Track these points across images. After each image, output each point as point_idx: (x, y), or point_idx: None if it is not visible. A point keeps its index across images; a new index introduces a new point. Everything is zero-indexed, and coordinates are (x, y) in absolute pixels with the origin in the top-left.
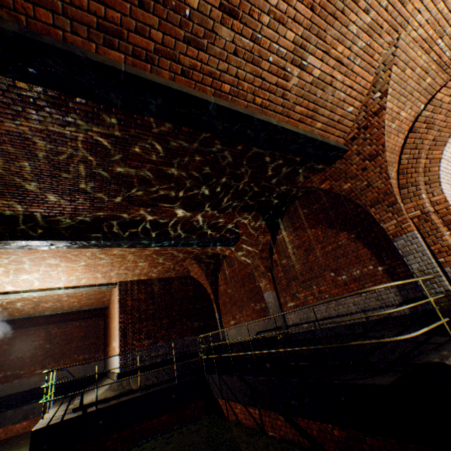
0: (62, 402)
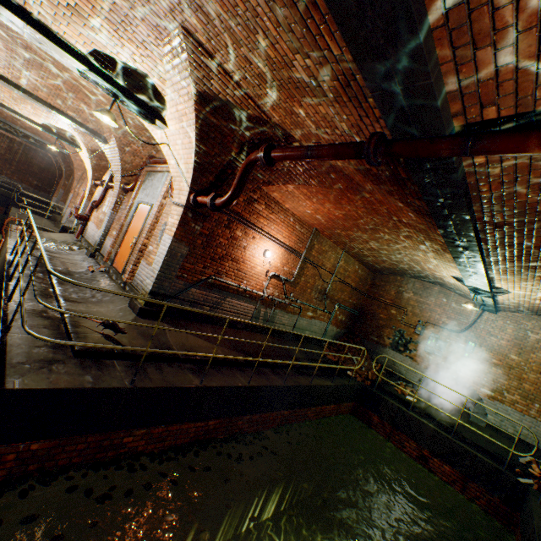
0: None
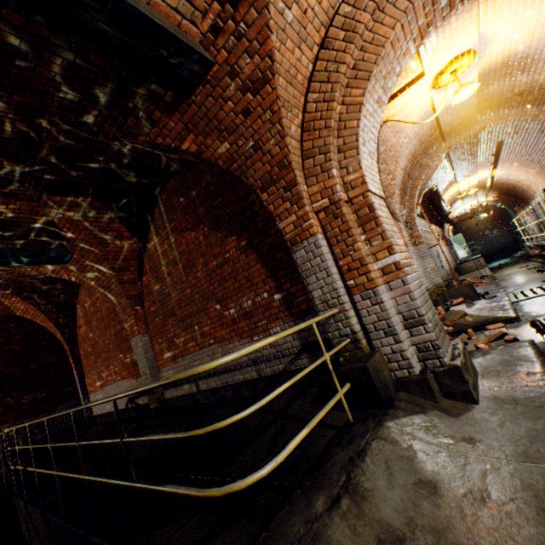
0: None
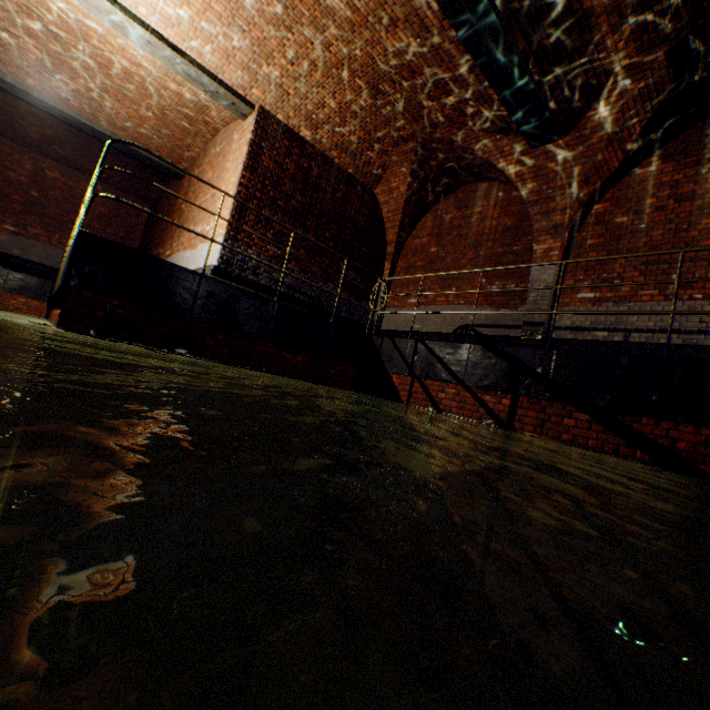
0: None
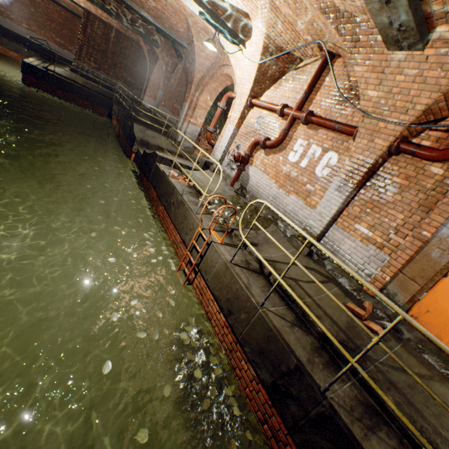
0: (39, 60)
